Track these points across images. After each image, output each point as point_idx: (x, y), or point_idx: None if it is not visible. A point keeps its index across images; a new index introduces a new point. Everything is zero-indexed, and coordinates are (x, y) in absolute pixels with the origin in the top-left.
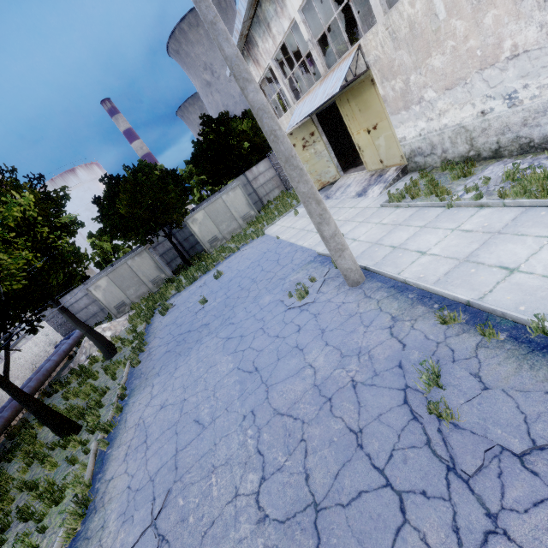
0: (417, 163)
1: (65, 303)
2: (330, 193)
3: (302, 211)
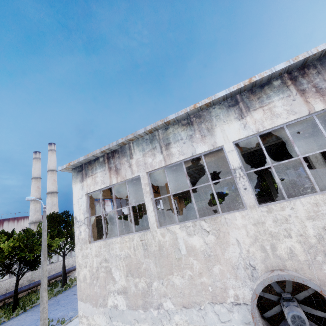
0: None
1: None
2: None
3: None
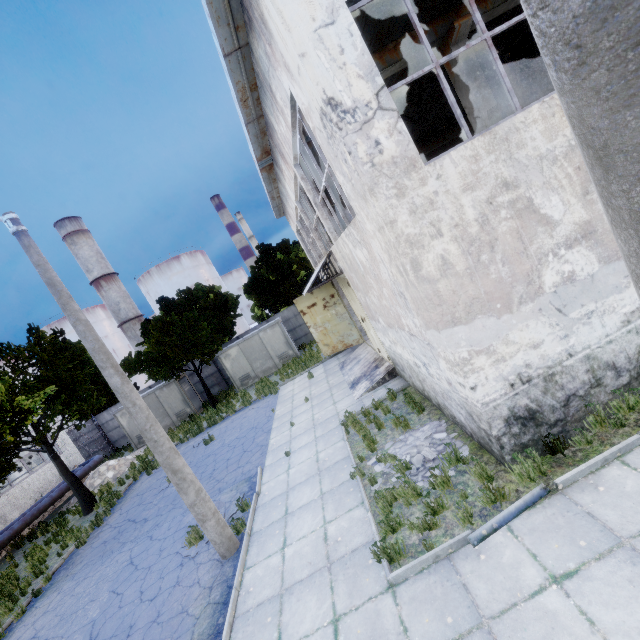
0: (399, 371)
1: (102, 419)
2: (347, 360)
3: (317, 375)
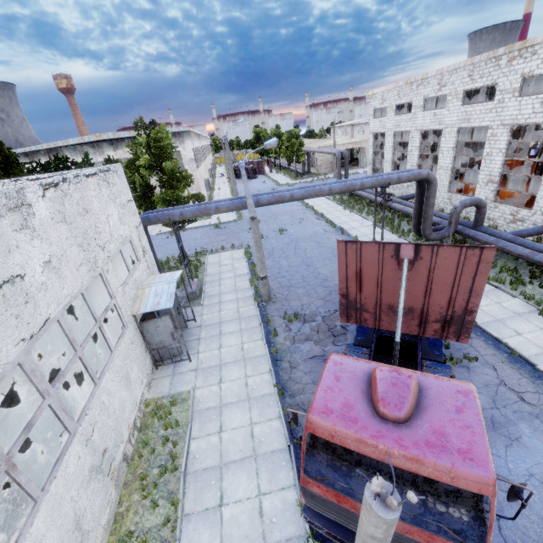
0: None
1: None
2: None
3: None
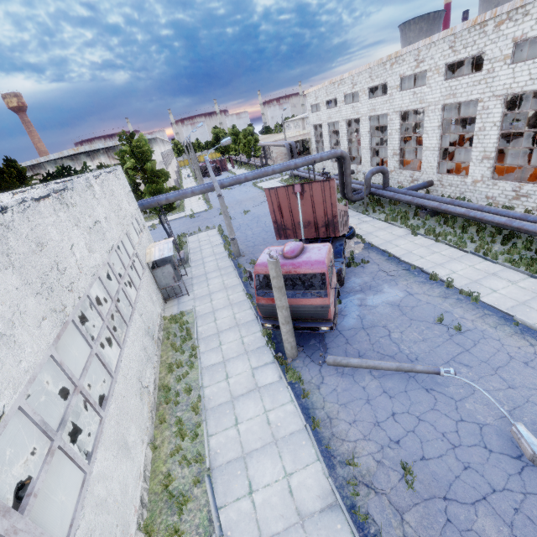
0: None
1: None
2: None
3: None
